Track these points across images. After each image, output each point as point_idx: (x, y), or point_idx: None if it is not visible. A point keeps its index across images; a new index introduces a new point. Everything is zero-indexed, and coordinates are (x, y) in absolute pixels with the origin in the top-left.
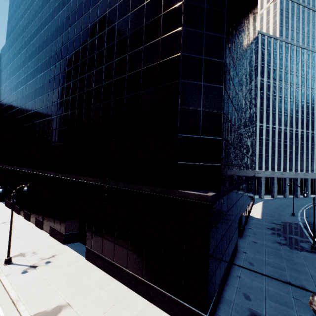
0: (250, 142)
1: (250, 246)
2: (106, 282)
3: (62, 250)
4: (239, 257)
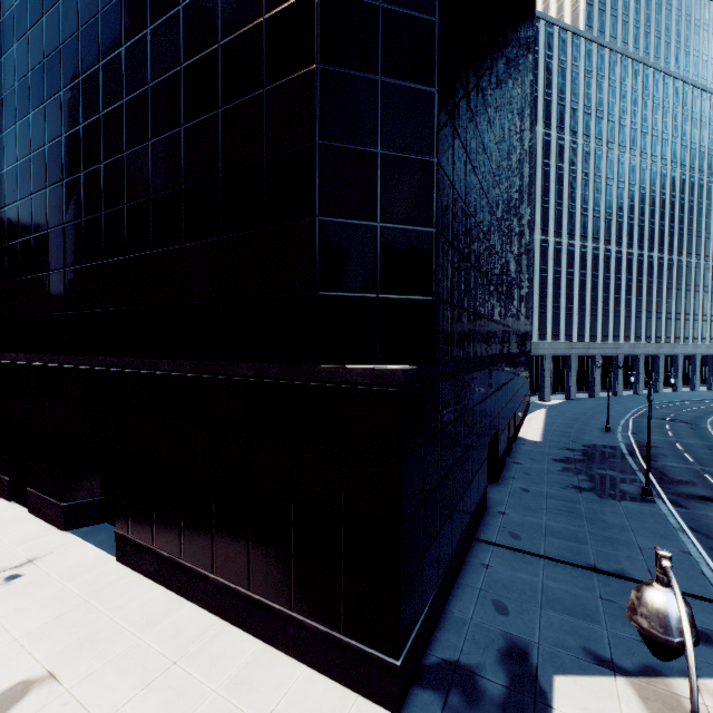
0: (517, 273)
1: (514, 498)
2: (164, 610)
3: (59, 545)
4: (490, 525)
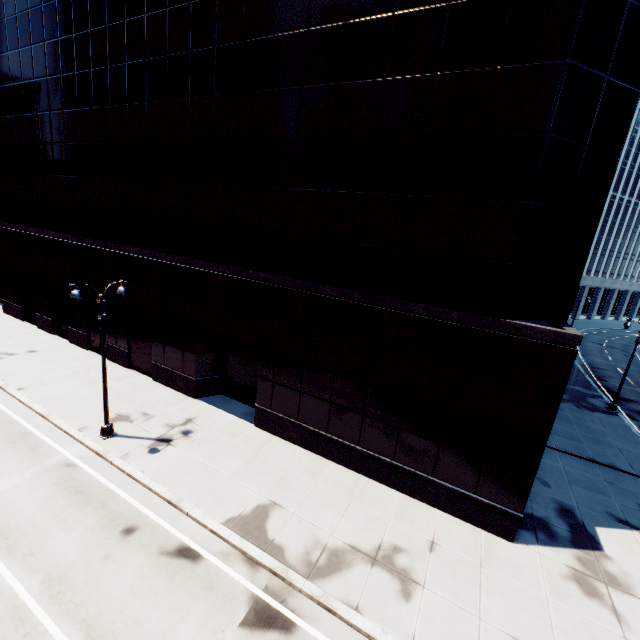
0: None
1: None
2: (317, 466)
3: (200, 410)
4: None
